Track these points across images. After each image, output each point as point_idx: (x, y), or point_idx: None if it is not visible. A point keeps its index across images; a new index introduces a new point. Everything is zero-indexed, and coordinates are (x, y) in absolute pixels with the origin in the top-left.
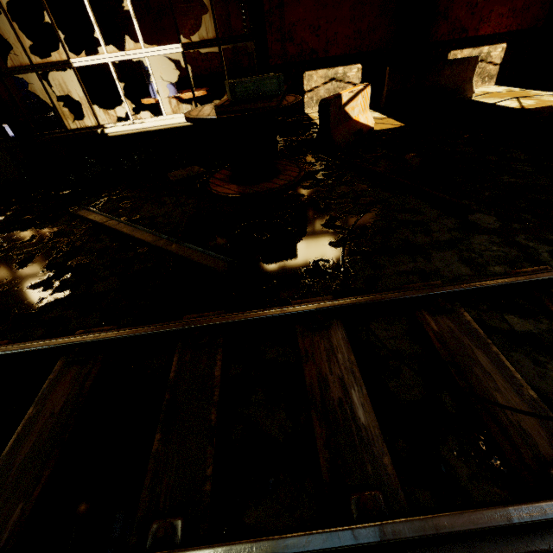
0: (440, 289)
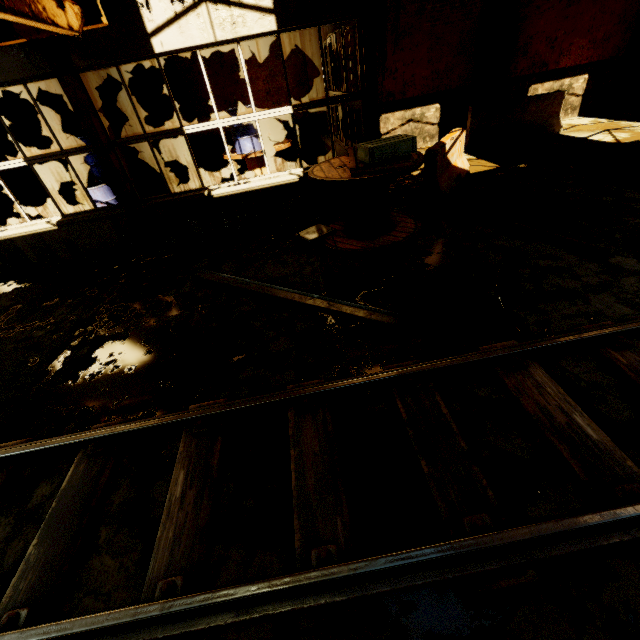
0: (618, 328)
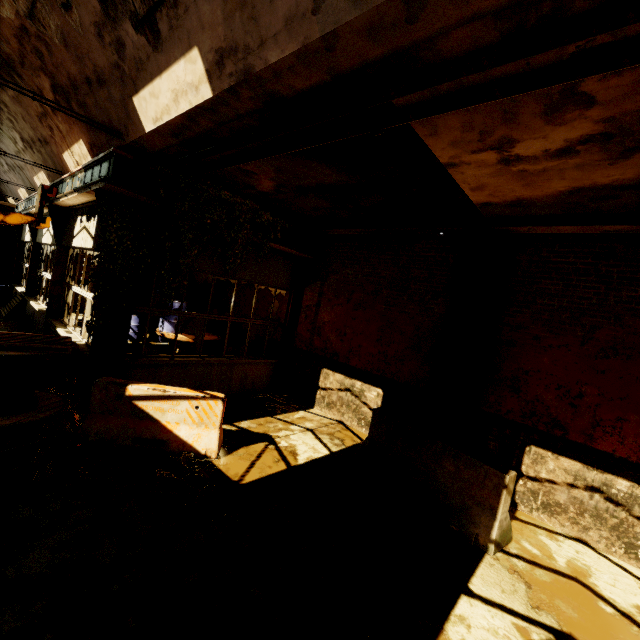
0: None
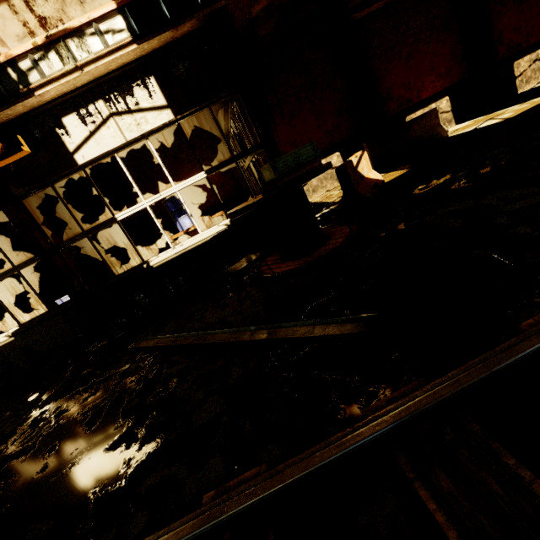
0: None
